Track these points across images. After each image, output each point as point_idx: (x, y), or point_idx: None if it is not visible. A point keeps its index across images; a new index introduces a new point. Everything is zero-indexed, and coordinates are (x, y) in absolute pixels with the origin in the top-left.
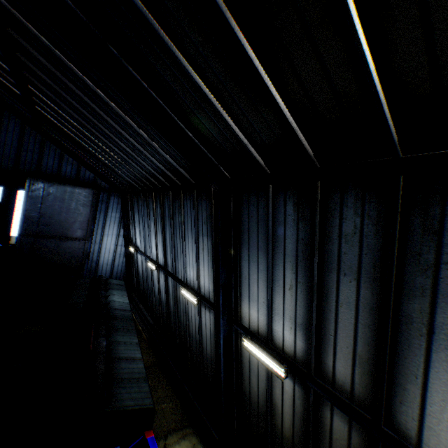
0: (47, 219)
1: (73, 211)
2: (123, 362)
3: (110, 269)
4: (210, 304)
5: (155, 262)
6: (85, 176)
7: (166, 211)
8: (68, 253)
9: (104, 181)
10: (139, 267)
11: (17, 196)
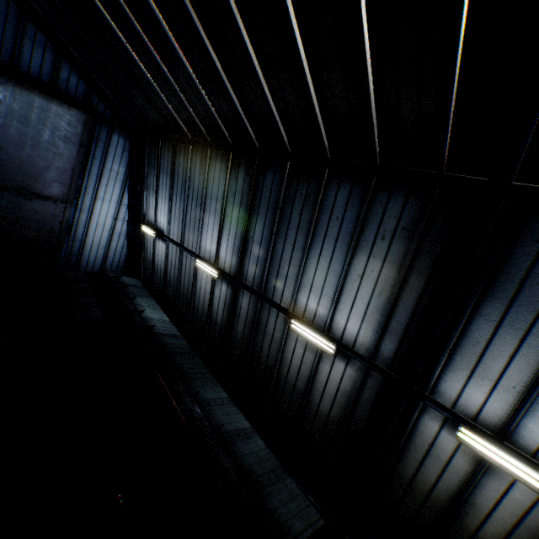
0: None
1: (46, 147)
2: (239, 443)
3: (102, 254)
4: (362, 358)
5: (212, 265)
6: (69, 83)
7: (265, 192)
8: (34, 220)
9: (104, 103)
10: (158, 259)
11: None
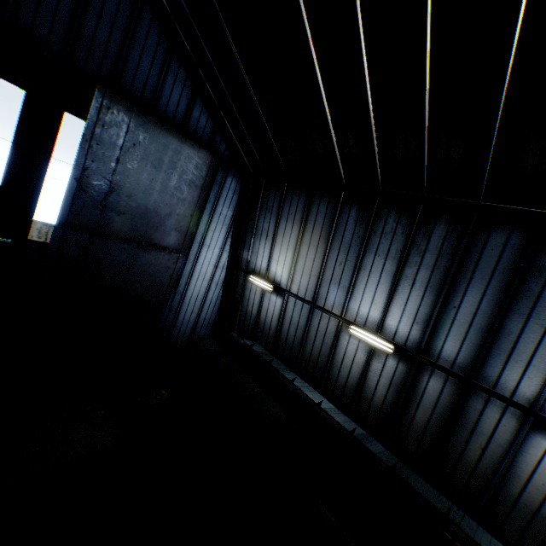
0: (123, 198)
1: (171, 192)
2: None
3: (198, 306)
4: None
5: (374, 333)
6: (199, 122)
7: (488, 256)
8: (146, 274)
9: (226, 142)
10: (266, 314)
11: (60, 126)
